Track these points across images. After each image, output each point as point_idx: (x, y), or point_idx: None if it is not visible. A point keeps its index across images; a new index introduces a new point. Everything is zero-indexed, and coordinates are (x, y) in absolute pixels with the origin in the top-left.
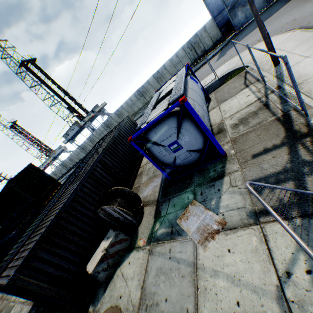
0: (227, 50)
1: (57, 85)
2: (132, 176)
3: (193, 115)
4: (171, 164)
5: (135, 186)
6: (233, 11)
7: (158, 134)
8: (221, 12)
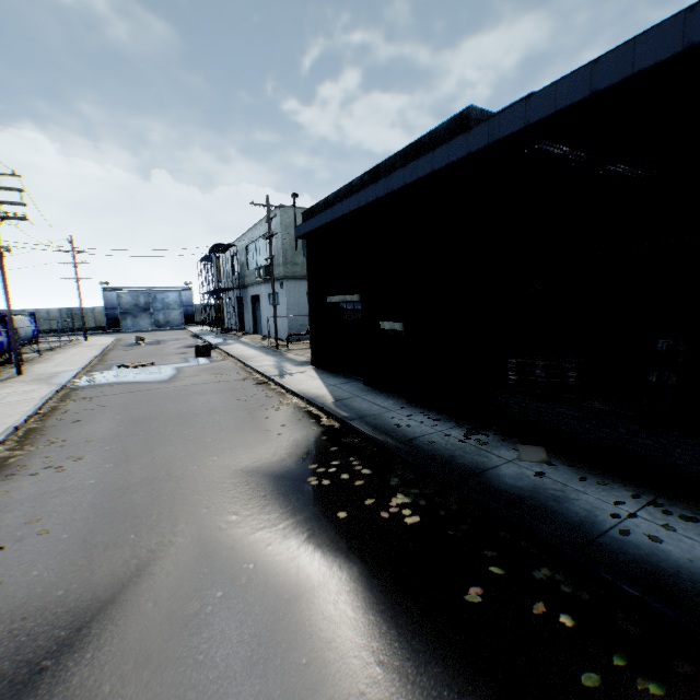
0: (98, 335)
1: None
2: None
3: None
4: None
5: None
6: (126, 314)
7: None
8: (115, 309)
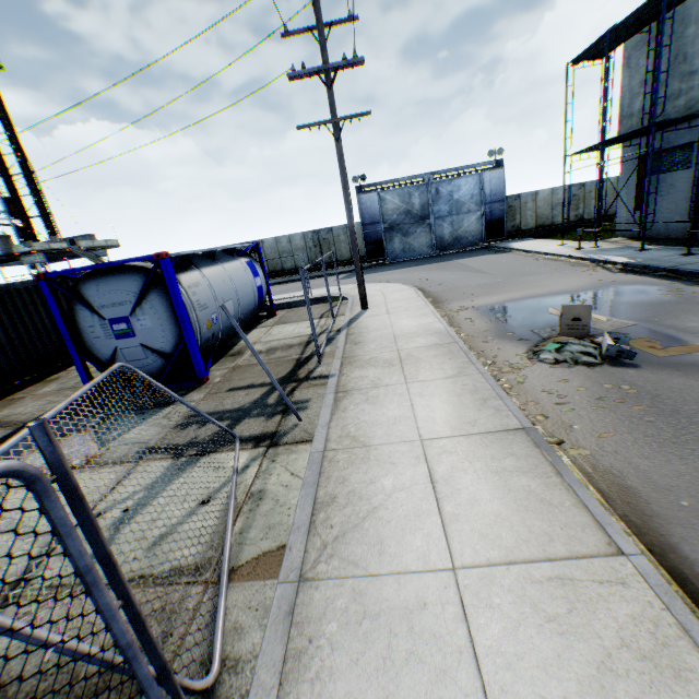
0: None
1: (16, 143)
2: (27, 376)
3: (170, 286)
4: (107, 361)
5: (17, 395)
6: (390, 231)
7: (103, 291)
8: (375, 224)
